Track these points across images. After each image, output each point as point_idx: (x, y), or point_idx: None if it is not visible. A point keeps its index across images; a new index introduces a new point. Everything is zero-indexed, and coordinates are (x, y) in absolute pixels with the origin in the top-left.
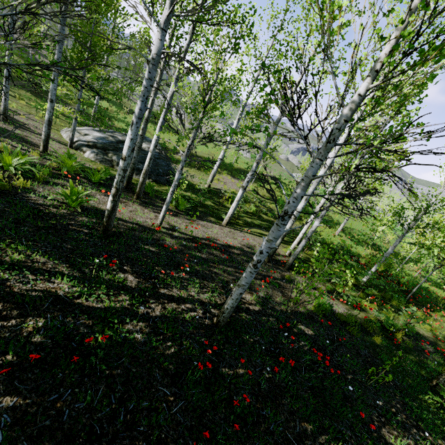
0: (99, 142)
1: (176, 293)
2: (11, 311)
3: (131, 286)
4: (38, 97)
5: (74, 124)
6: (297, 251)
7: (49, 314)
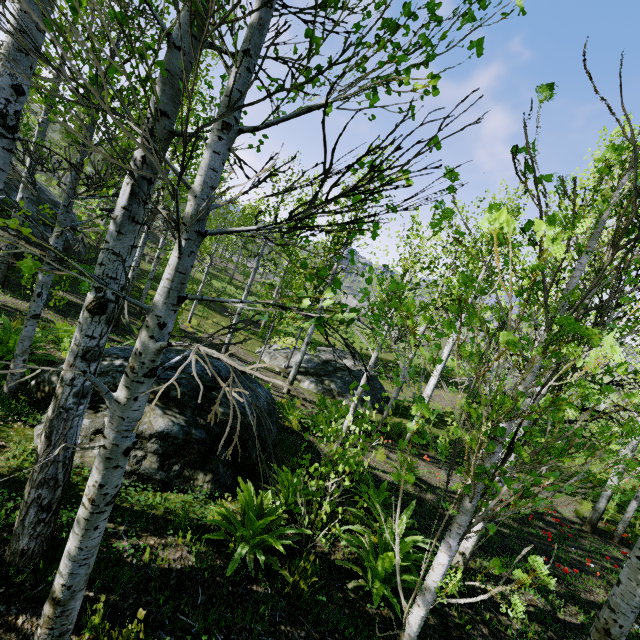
0: (308, 366)
1: (592, 597)
2: (548, 632)
3: (558, 591)
4: (211, 309)
5: (292, 352)
6: (627, 516)
7: (567, 635)
